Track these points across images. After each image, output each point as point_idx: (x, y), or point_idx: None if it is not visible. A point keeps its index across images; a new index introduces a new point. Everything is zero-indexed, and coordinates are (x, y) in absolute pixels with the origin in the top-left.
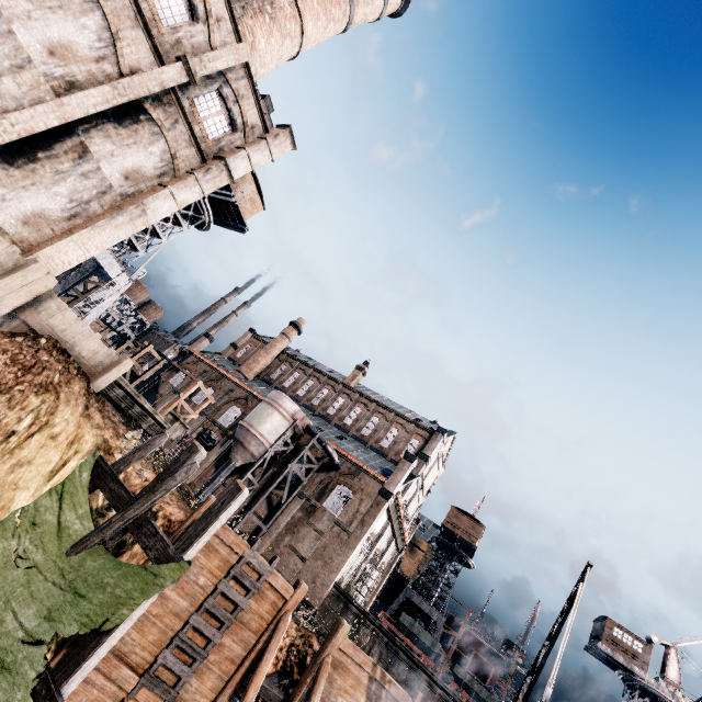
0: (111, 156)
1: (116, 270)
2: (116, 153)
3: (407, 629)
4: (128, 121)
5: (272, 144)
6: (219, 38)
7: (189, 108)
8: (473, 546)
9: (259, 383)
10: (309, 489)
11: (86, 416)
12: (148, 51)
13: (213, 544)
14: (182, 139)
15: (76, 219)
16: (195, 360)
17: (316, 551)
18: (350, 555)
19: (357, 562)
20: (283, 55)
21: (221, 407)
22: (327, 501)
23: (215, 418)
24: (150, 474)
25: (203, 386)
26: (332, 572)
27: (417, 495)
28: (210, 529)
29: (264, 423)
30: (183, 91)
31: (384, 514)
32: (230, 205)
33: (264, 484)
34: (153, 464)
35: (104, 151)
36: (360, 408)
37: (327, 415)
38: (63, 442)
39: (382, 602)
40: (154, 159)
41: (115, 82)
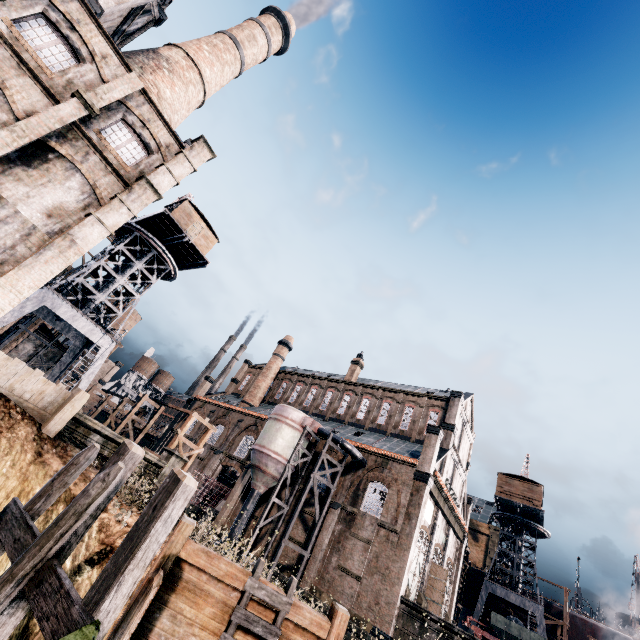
0: (27, 198)
1: (98, 334)
2: (32, 194)
3: (504, 632)
4: (37, 162)
5: (190, 155)
6: (110, 73)
7: (97, 140)
8: (538, 511)
9: (265, 407)
10: (341, 496)
11: (36, 465)
12: (40, 94)
13: (199, 584)
14: (98, 169)
15: (4, 267)
16: (201, 404)
17: (369, 564)
18: (407, 558)
19: (418, 565)
20: (191, 101)
21: (234, 440)
22: (363, 504)
23: (231, 453)
24: (133, 517)
25: (199, 417)
26: (394, 584)
27: (456, 470)
28: (136, 555)
29: (275, 440)
30: (87, 126)
31: (429, 501)
32: (187, 246)
33: (294, 505)
34: (138, 506)
35: (19, 195)
36: (367, 399)
37: (338, 416)
38: (2, 502)
39: (464, 607)
40: (74, 193)
41: (12, 126)
